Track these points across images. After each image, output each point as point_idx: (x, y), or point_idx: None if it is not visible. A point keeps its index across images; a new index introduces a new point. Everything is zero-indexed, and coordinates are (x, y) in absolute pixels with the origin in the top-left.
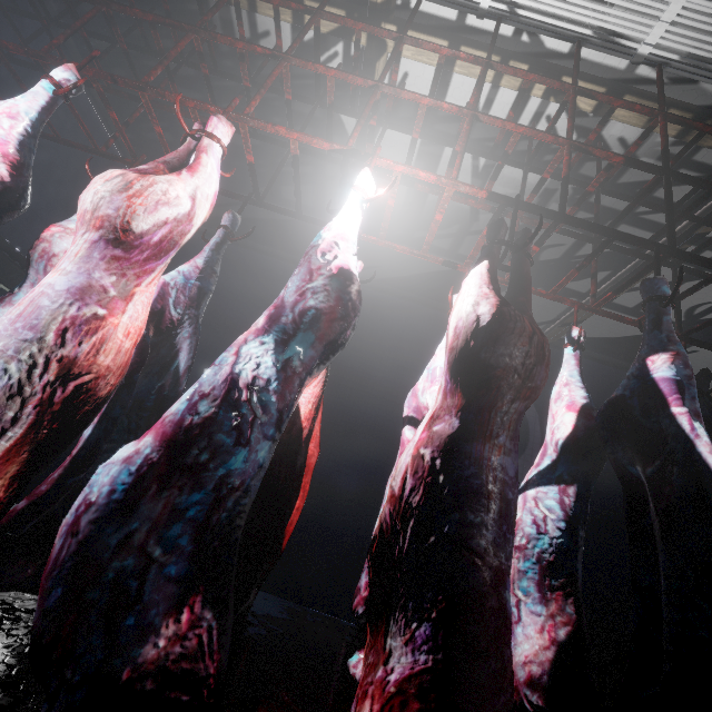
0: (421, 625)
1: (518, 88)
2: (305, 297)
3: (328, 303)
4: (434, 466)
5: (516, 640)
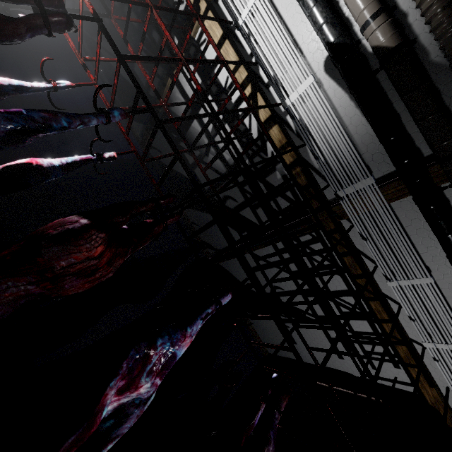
0: None
1: (241, 84)
2: None
3: None
4: None
5: None
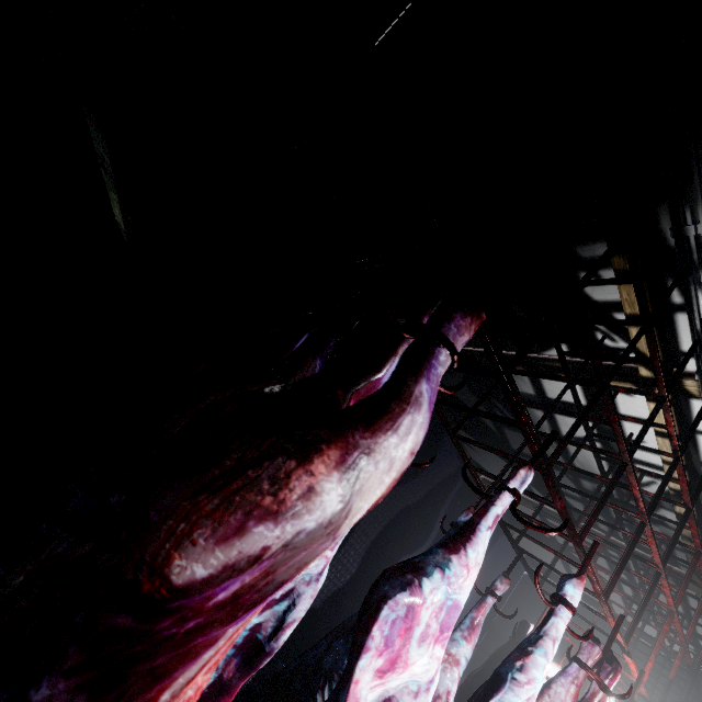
0: None
1: None
2: None
3: None
4: None
5: None
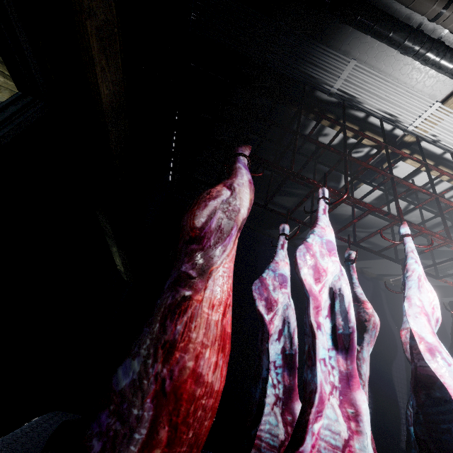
0: None
1: None
2: None
3: None
4: None
5: None
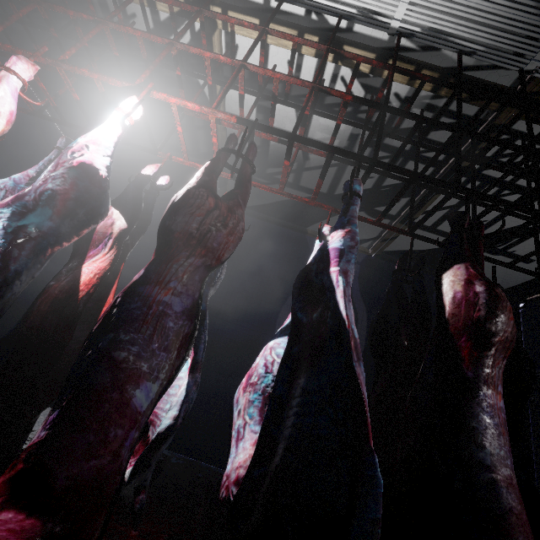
0: (54, 412)
1: (315, 55)
2: (46, 182)
3: (64, 186)
4: (115, 303)
5: (237, 452)
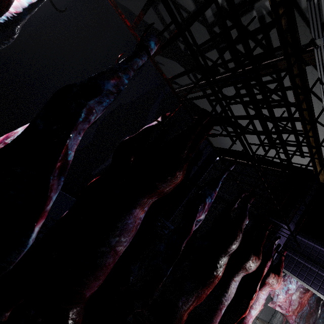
0: None
1: None
2: None
3: None
4: None
5: None
